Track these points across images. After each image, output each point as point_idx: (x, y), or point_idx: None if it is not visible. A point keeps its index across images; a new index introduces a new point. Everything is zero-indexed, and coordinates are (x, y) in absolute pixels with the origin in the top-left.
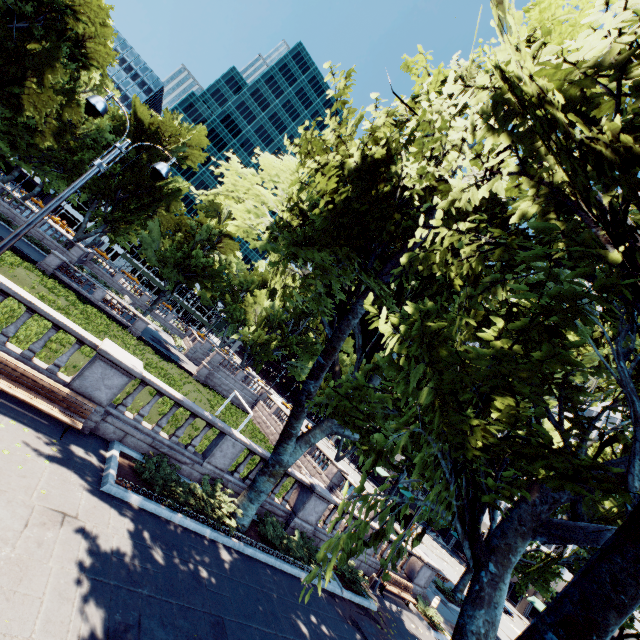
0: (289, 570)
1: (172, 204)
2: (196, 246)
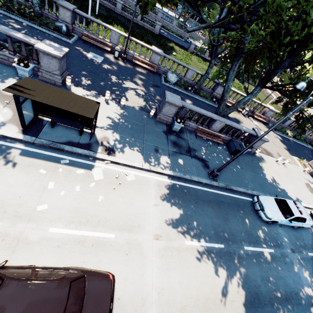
0: (301, 144)
1: None
2: None
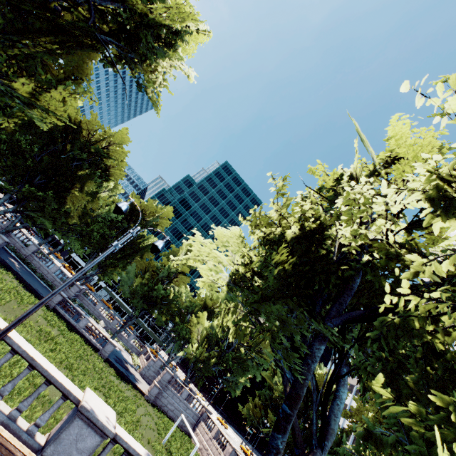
0: None
1: (145, 253)
2: (158, 281)
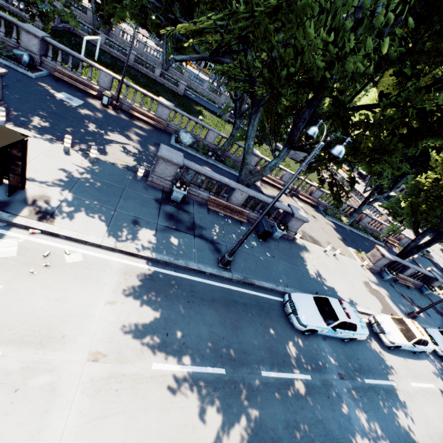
0: (360, 234)
1: None
2: None
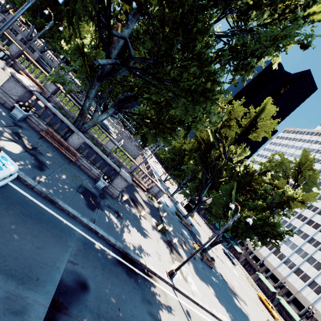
0: None
1: None
2: None
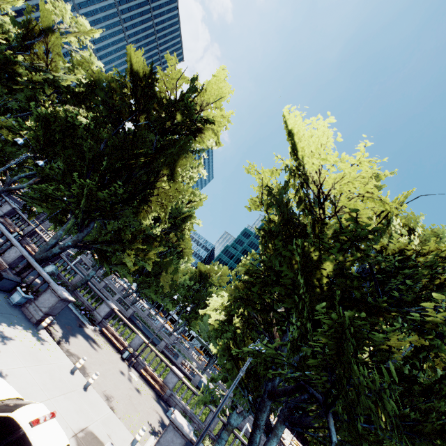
0: None
1: None
2: None
